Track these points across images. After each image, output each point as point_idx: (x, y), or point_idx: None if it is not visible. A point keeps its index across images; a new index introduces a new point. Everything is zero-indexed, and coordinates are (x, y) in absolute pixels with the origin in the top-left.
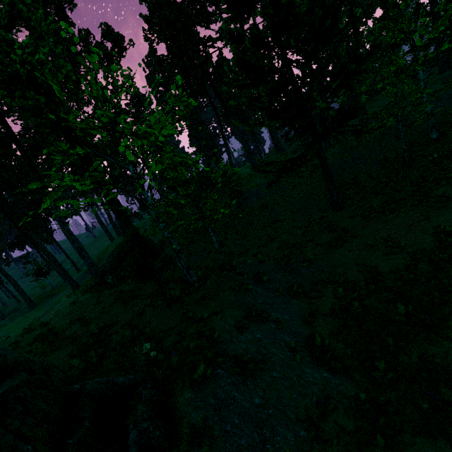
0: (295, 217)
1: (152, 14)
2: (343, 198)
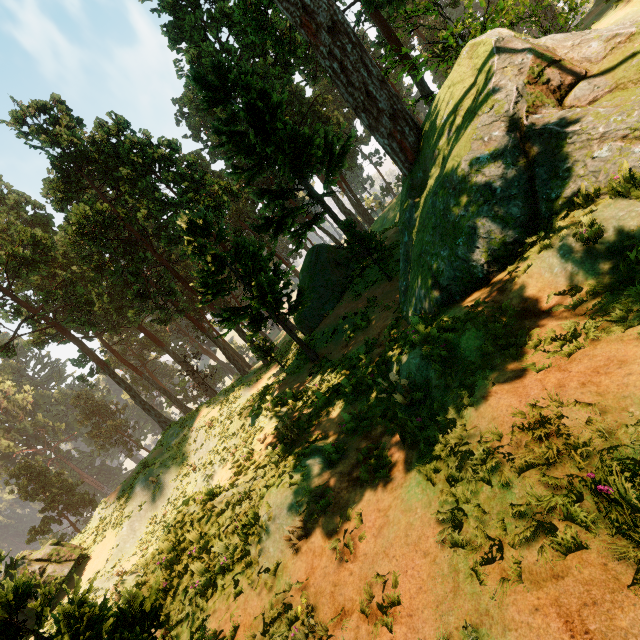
0: None
1: None
2: None
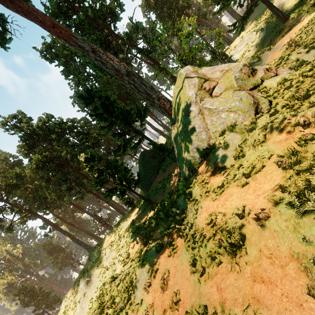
0: (263, 45)
1: (144, 1)
2: (288, 13)
